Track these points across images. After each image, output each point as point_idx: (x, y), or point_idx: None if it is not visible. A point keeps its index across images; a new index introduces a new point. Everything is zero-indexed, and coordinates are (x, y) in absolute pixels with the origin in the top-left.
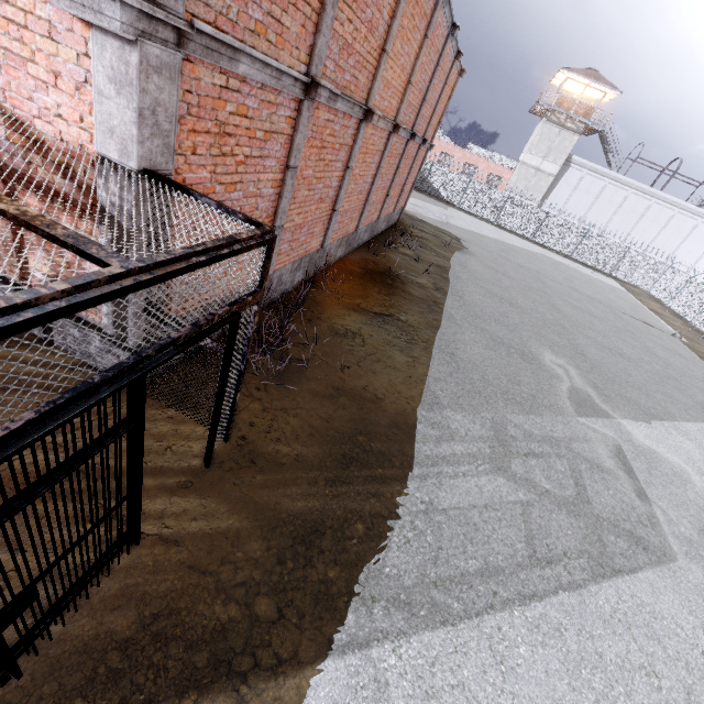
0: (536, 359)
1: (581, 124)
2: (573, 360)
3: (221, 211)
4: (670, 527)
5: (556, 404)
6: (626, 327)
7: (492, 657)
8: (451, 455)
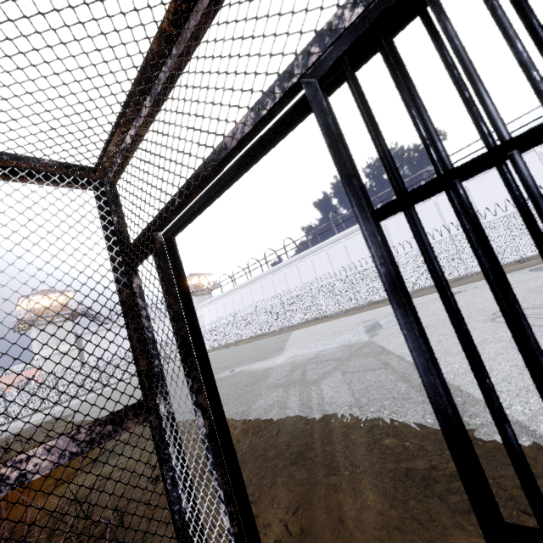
0: (220, 378)
1: (66, 315)
2: (229, 368)
3: (3, 159)
4: (352, 342)
5: (263, 370)
6: (213, 357)
7: (470, 373)
8: (301, 401)
